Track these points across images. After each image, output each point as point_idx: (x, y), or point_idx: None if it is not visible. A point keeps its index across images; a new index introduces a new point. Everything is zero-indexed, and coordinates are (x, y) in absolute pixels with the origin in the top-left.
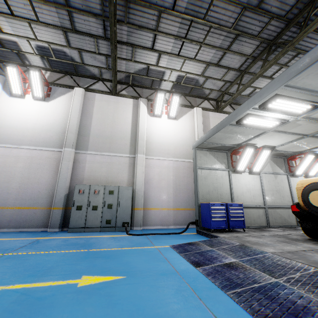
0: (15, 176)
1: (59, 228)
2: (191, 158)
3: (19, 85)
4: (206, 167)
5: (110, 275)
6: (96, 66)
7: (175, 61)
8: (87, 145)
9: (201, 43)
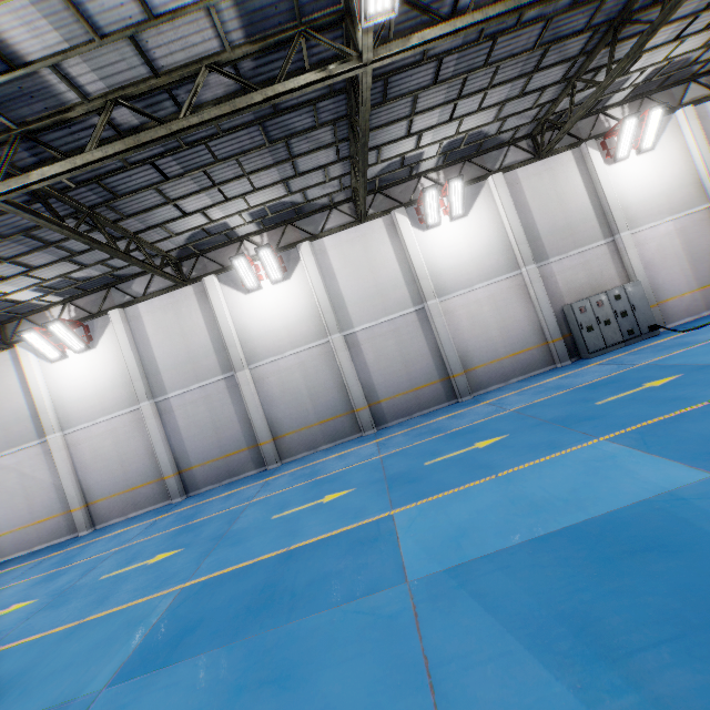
0: (488, 323)
1: (570, 360)
2: (699, 204)
3: (437, 211)
4: None
5: None
6: (515, 127)
7: (660, 53)
8: (544, 252)
9: None
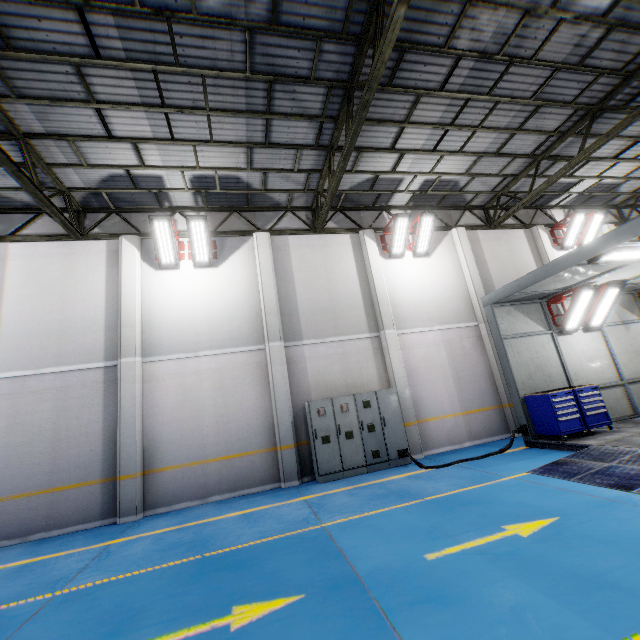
0: (203, 405)
1: (298, 479)
2: (469, 320)
3: (173, 249)
4: (516, 333)
5: (533, 519)
6: (286, 190)
7: (424, 161)
8: (299, 330)
9: (477, 127)
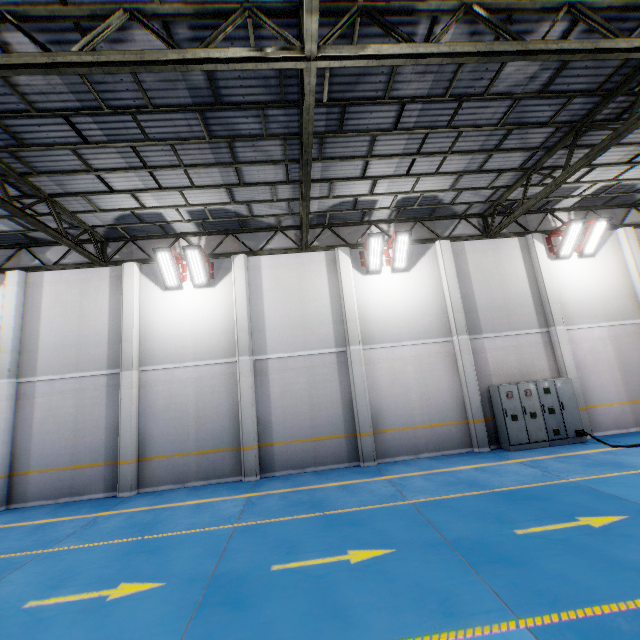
0: (409, 384)
1: (489, 446)
2: (633, 318)
3: (380, 258)
4: None
5: None
6: (469, 202)
7: (610, 171)
8: (479, 325)
9: None
